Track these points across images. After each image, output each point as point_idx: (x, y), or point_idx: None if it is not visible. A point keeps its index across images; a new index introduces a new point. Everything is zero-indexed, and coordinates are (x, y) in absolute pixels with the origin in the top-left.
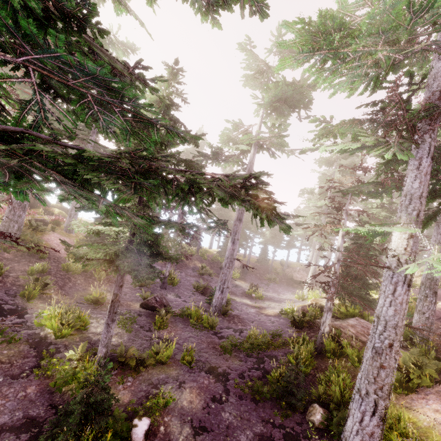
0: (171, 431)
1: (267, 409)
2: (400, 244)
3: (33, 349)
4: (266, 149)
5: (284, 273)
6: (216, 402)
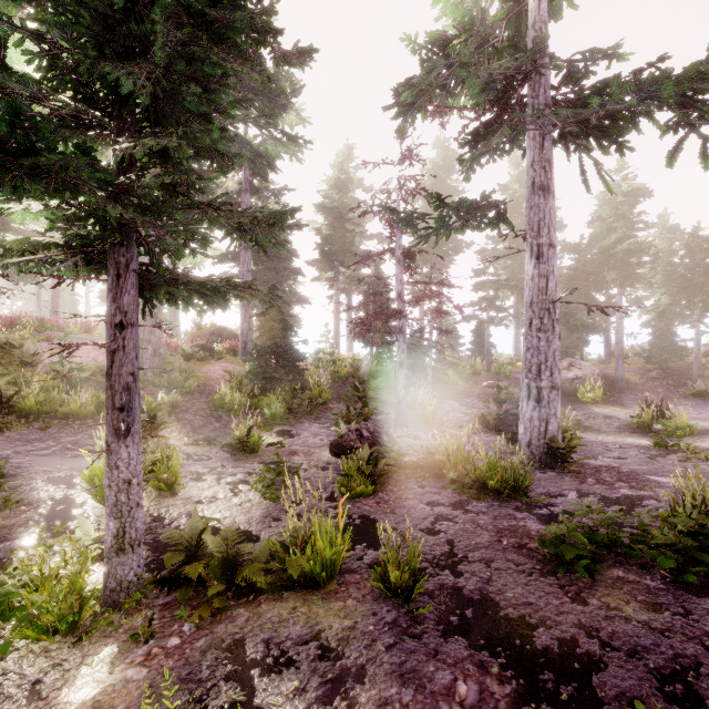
0: None
1: None
2: None
3: (34, 525)
4: None
5: None
6: None
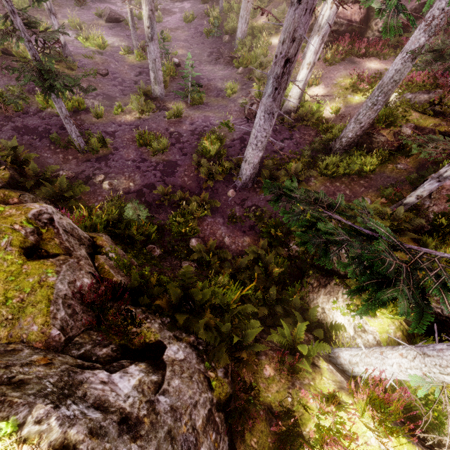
0: (184, 60)
1: (208, 45)
2: None
3: (103, 57)
4: None
5: None
6: (190, 50)
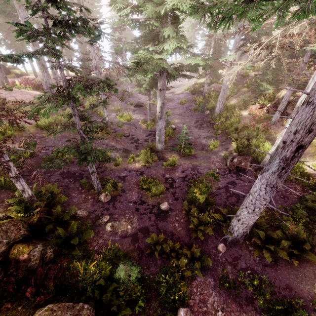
0: (178, 126)
1: (195, 116)
2: (232, 59)
3: (129, 125)
4: None
5: None
6: (183, 119)
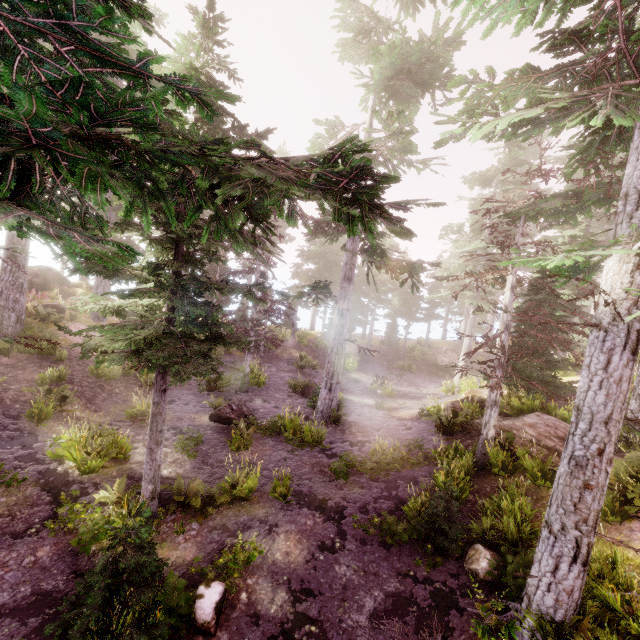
0: (258, 599)
1: (405, 557)
2: (617, 284)
3: (46, 493)
4: (383, 164)
5: (424, 357)
6: (325, 552)
